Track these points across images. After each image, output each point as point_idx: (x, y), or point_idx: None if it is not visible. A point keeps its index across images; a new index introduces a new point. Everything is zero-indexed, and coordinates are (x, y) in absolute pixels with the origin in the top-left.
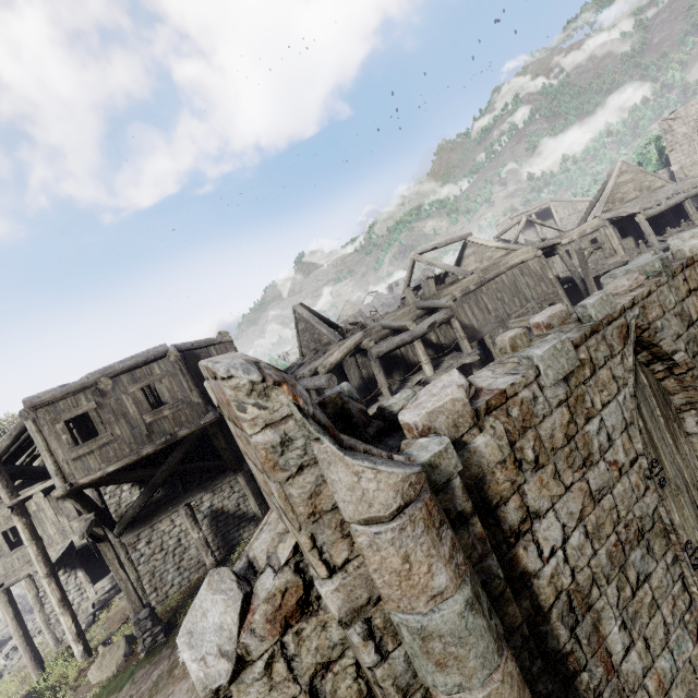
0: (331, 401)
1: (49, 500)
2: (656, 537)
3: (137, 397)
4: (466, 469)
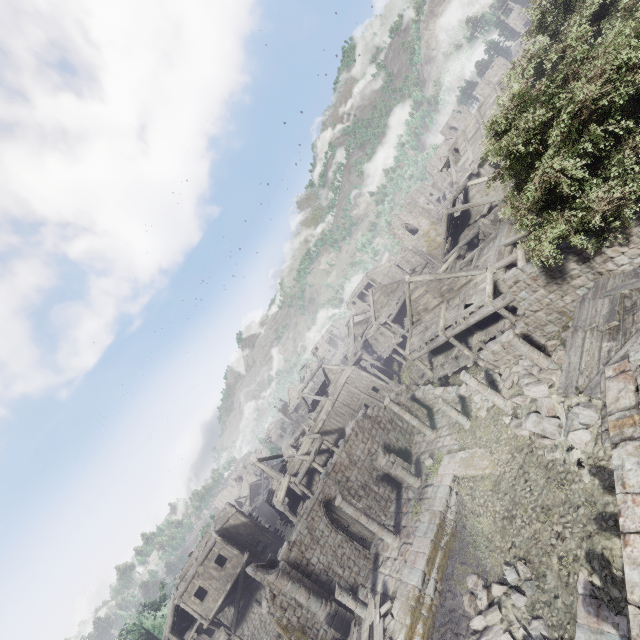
0: (268, 560)
1: (194, 638)
2: (344, 543)
3: (215, 566)
4: (292, 561)
